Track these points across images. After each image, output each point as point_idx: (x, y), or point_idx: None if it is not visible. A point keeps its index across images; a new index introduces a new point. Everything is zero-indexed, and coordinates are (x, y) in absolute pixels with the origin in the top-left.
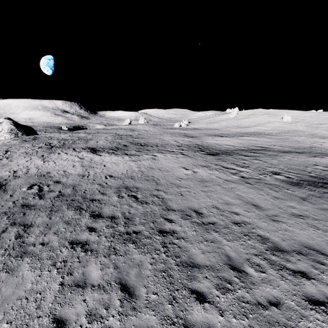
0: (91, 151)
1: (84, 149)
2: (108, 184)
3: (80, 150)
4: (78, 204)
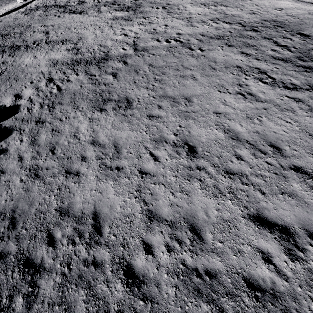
0: None
1: None
2: None
3: None
4: (113, 3)
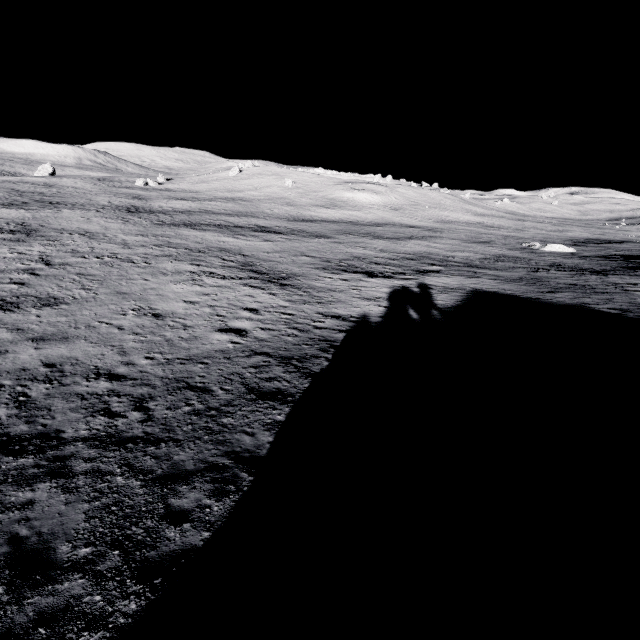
0: None
1: None
2: None
3: None
4: None
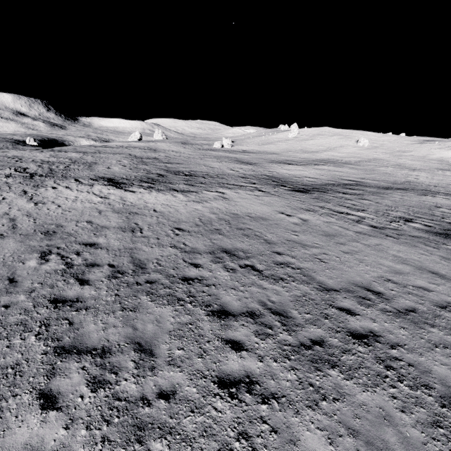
0: (111, 184)
1: (96, 180)
2: (189, 246)
3: (91, 183)
4: (166, 291)
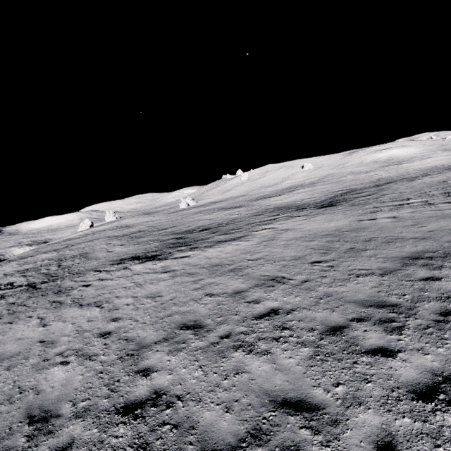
0: (145, 260)
1: (121, 263)
2: (372, 269)
3: (120, 267)
4: None
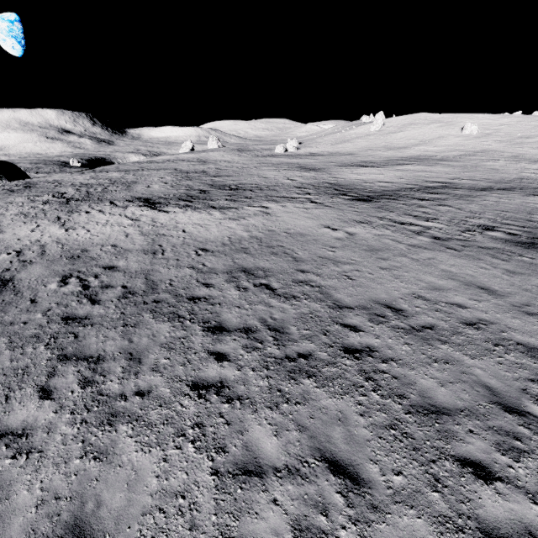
0: (146, 205)
1: (131, 201)
2: (208, 266)
3: (125, 205)
4: (170, 309)
